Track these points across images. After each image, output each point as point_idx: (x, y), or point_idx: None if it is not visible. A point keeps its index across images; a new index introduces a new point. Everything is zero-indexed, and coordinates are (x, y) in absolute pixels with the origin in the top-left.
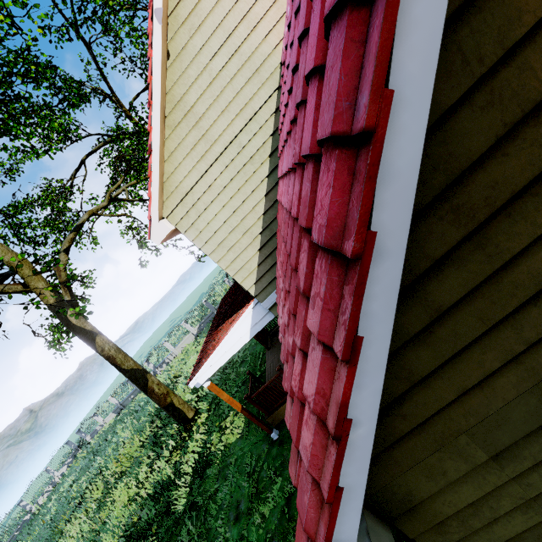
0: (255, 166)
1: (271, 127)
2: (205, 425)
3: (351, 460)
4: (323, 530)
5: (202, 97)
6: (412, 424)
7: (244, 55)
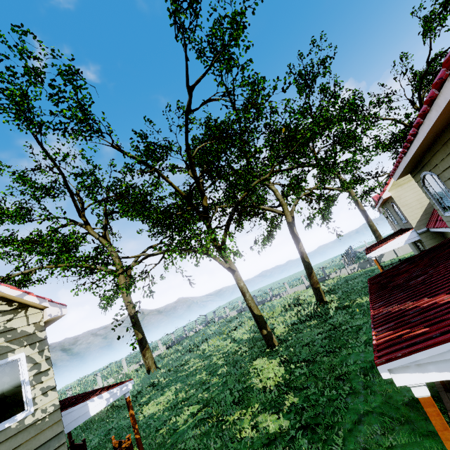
0: None
1: None
2: (337, 302)
3: None
4: None
5: None
6: None
7: None
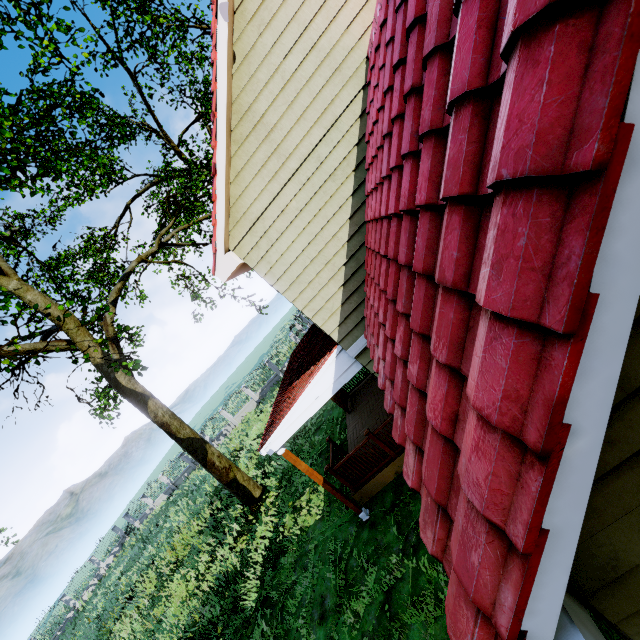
0: (337, 183)
1: (356, 135)
2: (275, 505)
3: (563, 488)
4: (511, 596)
5: (274, 105)
6: (622, 454)
7: (322, 51)
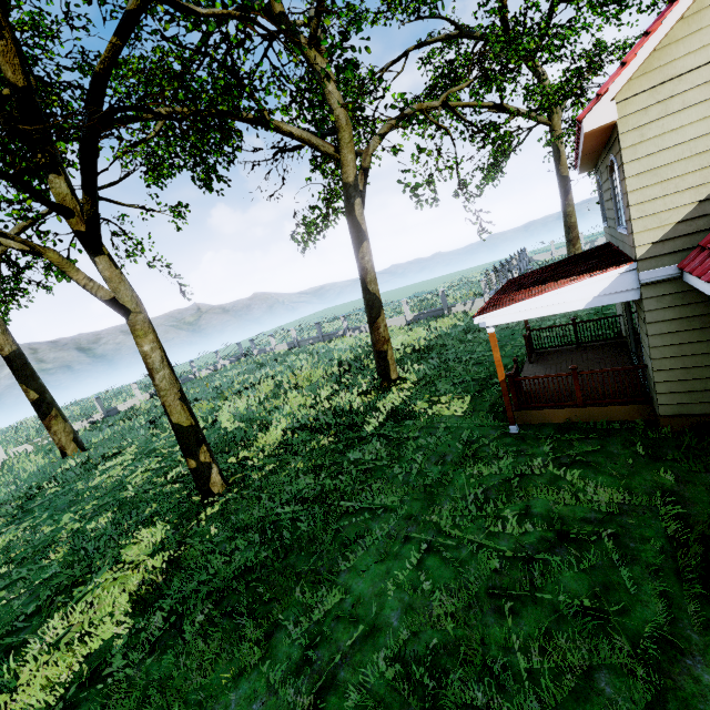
0: None
1: None
2: (409, 391)
3: None
4: None
5: None
6: None
7: None
